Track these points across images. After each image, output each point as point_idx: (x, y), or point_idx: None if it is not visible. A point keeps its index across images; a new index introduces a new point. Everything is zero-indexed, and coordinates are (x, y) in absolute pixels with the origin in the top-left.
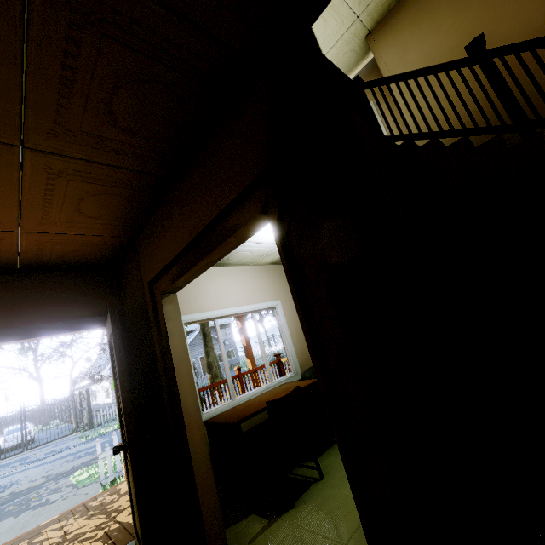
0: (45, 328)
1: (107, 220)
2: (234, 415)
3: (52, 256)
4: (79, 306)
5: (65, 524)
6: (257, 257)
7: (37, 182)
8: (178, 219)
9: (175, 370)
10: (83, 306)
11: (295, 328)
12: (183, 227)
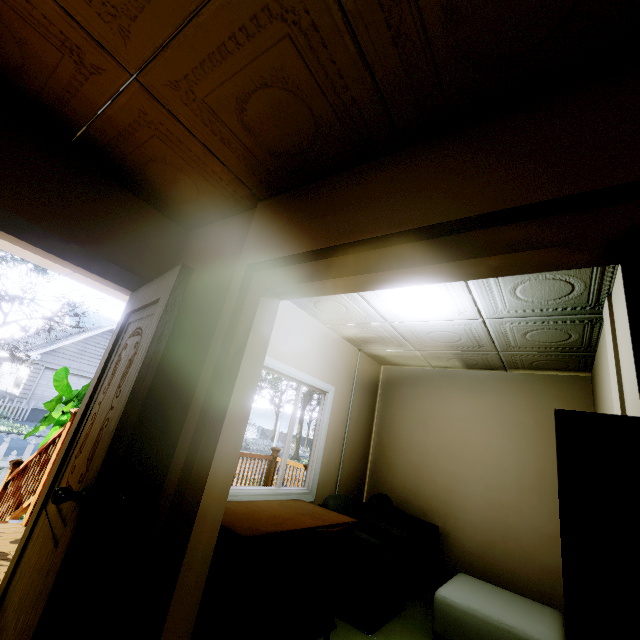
0: (53, 240)
1: (257, 147)
2: (239, 520)
3: (134, 152)
4: (116, 242)
5: None
6: (345, 321)
7: (245, 3)
8: (378, 197)
9: (228, 411)
10: (121, 246)
11: (334, 431)
12: (384, 210)
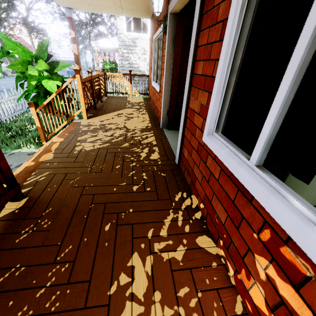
0: None
1: None
2: None
3: None
4: None
5: (92, 135)
6: None
7: None
8: None
9: None
10: None
11: None
12: None
